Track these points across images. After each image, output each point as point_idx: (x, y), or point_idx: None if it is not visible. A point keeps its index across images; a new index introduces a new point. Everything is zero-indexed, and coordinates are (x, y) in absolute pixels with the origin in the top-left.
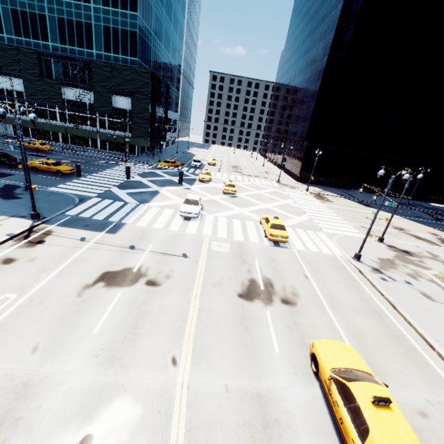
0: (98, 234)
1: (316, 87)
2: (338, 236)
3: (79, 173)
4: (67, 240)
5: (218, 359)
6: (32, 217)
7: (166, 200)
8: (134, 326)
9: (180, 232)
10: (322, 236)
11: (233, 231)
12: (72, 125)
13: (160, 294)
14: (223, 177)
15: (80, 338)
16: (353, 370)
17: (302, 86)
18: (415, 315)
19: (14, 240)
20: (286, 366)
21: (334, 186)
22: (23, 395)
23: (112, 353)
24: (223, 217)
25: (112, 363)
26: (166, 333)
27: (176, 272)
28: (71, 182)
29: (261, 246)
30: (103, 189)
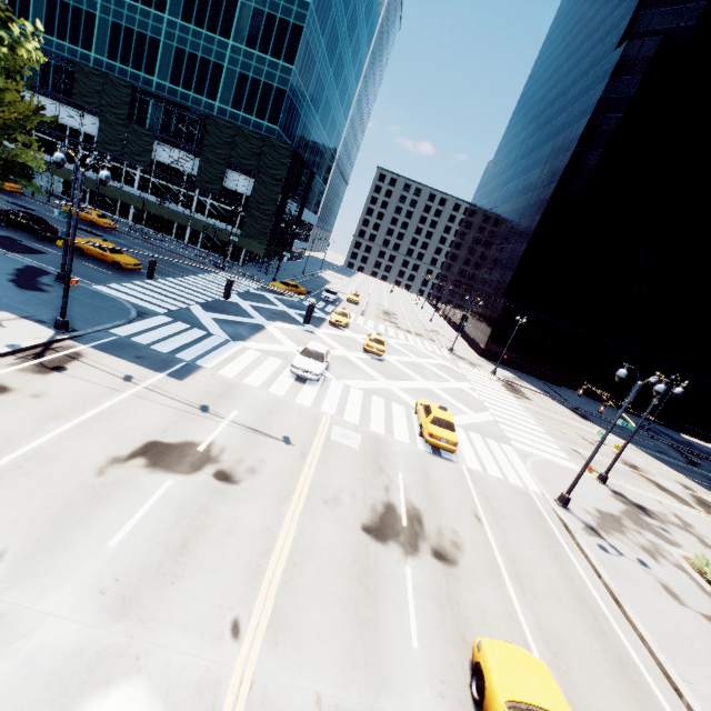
0: (155, 375)
1: (532, 223)
2: (535, 458)
3: (151, 274)
4: (103, 374)
5: (312, 640)
6: (56, 325)
7: (274, 342)
8: (179, 548)
9: (285, 398)
10: (511, 454)
11: (370, 415)
12: (155, 198)
13: (235, 499)
14: (367, 326)
15: (82, 551)
16: (545, 710)
17: (512, 217)
18: (651, 624)
19: (16, 356)
20: (427, 678)
21: (536, 376)
22: None
23: (131, 591)
24: (358, 389)
25: (127, 610)
26: (231, 572)
27: (268, 466)
28: (131, 282)
29: (411, 450)
30: (179, 305)
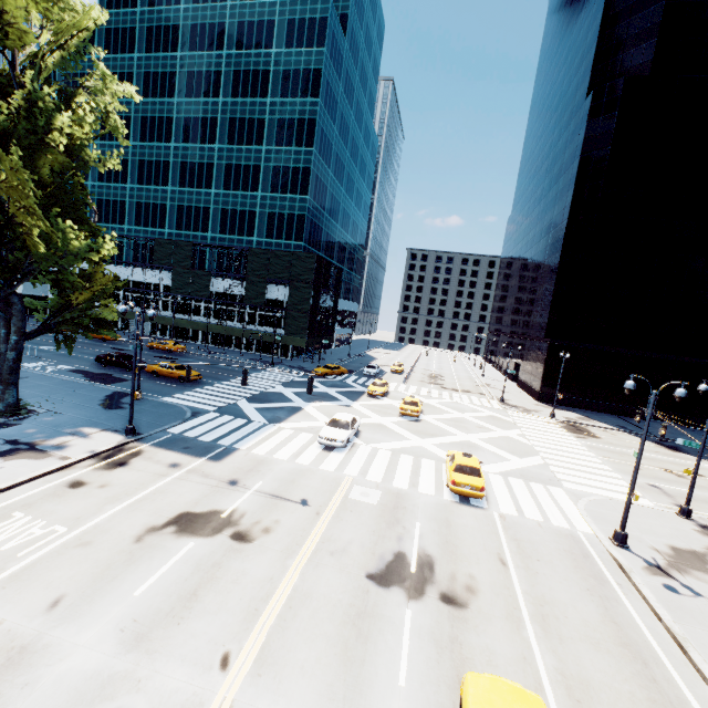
0: (197, 460)
1: (554, 261)
2: (591, 497)
3: (188, 378)
4: (155, 465)
5: (293, 674)
6: (126, 432)
7: (308, 420)
8: (190, 595)
9: (310, 466)
10: (559, 496)
11: (395, 472)
12: (216, 321)
13: (245, 554)
14: (408, 391)
15: (114, 599)
16: None
17: (536, 260)
18: None
19: (94, 459)
20: None
21: (610, 412)
22: (15, 662)
23: (144, 629)
24: (387, 450)
25: (138, 643)
26: (230, 615)
27: (281, 526)
28: (191, 390)
29: (434, 501)
30: (228, 402)
